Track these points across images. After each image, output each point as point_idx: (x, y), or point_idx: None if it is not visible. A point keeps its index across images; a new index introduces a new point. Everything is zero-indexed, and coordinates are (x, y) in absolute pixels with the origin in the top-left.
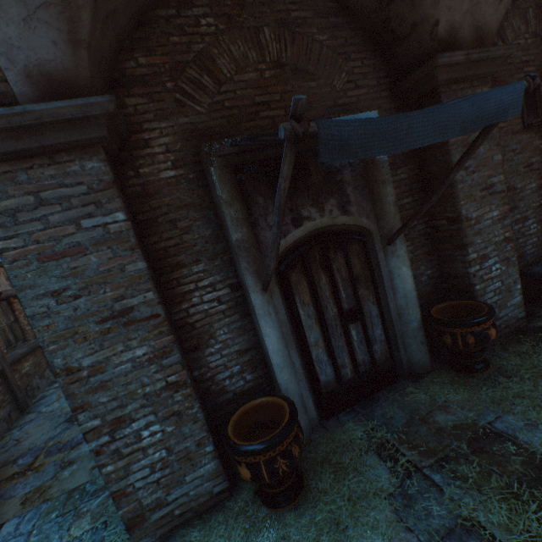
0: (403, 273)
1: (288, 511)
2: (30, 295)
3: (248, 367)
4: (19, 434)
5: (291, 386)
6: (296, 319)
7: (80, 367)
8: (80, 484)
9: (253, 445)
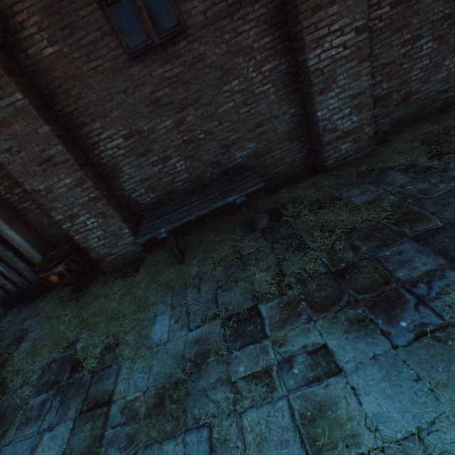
0: (9, 233)
1: None
2: None
3: None
4: None
5: None
6: None
7: None
8: None
9: None
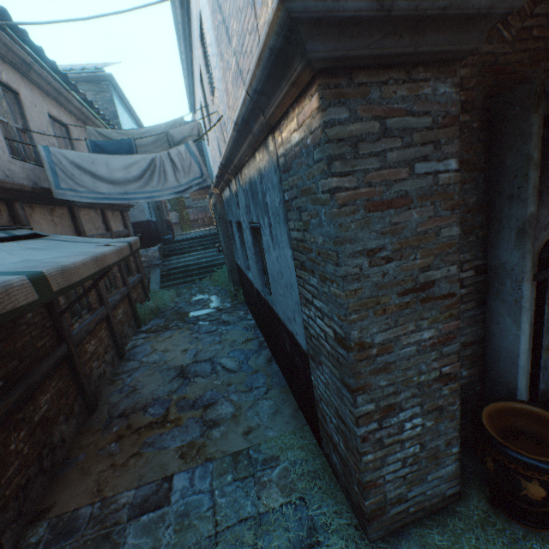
0: None
1: None
2: (348, 250)
3: (466, 362)
4: (130, 381)
5: (524, 392)
6: (540, 318)
7: (371, 344)
8: (240, 449)
9: None
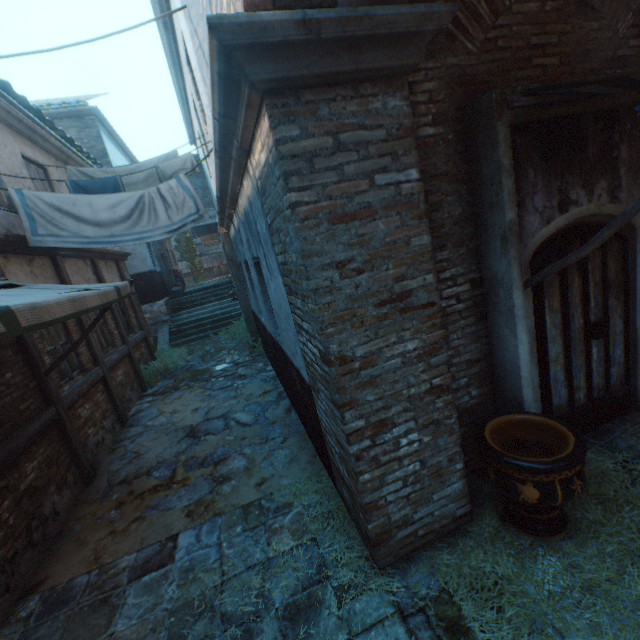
0: None
1: (560, 540)
2: (316, 263)
3: (474, 380)
4: (133, 447)
5: (532, 406)
6: (542, 328)
7: (353, 358)
8: (252, 500)
9: (548, 462)
